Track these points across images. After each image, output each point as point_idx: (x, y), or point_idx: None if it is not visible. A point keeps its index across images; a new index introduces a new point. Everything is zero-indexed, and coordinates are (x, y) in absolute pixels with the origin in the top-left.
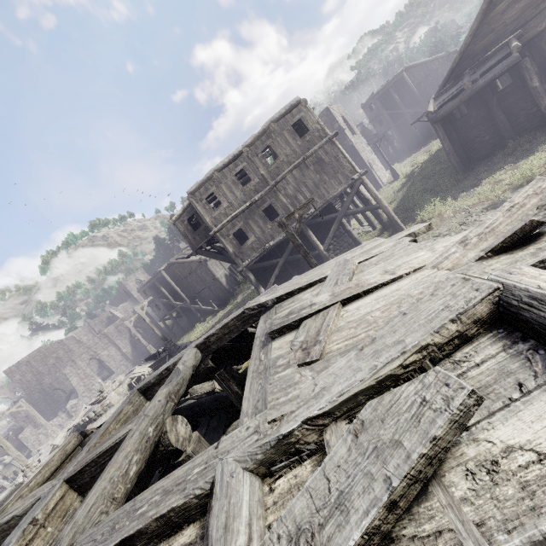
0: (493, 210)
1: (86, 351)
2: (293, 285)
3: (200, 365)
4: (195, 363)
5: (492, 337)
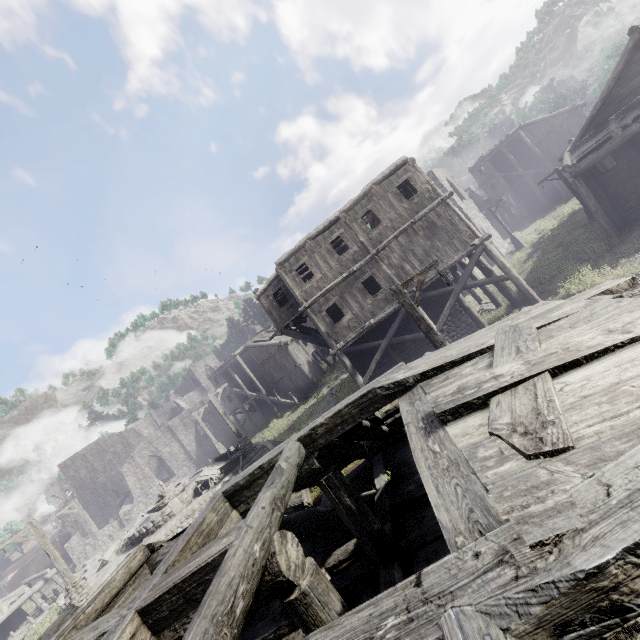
0: None
1: (147, 446)
2: (440, 358)
3: (303, 465)
4: (300, 462)
5: None
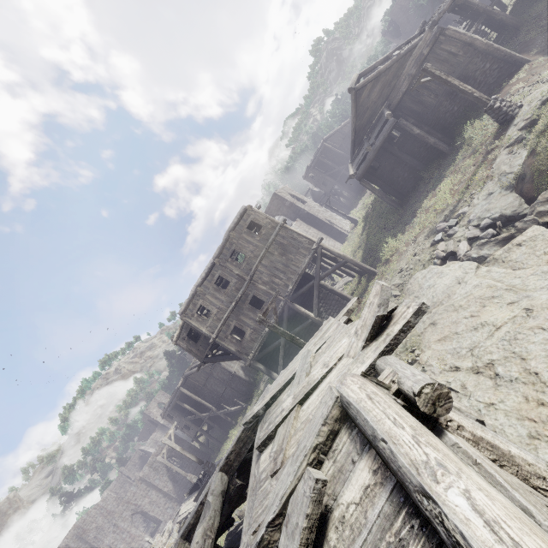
0: (432, 236)
1: (126, 507)
2: (276, 387)
3: (230, 487)
4: (223, 488)
5: (345, 428)
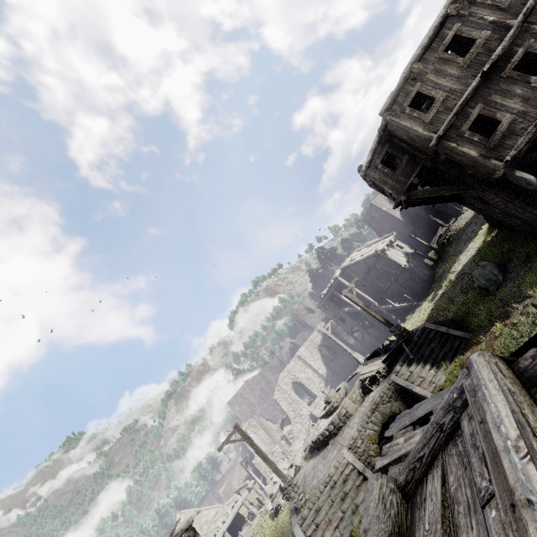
0: None
1: (286, 374)
2: None
3: None
4: None
5: None
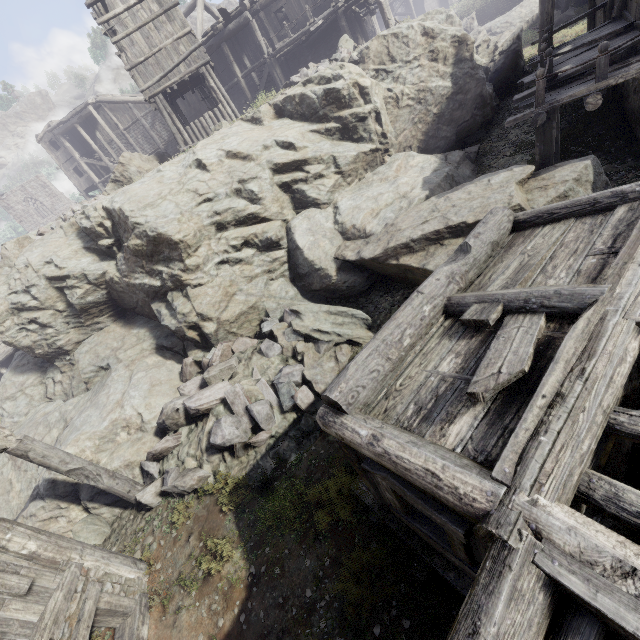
0: None
1: None
2: None
3: None
4: None
5: None
